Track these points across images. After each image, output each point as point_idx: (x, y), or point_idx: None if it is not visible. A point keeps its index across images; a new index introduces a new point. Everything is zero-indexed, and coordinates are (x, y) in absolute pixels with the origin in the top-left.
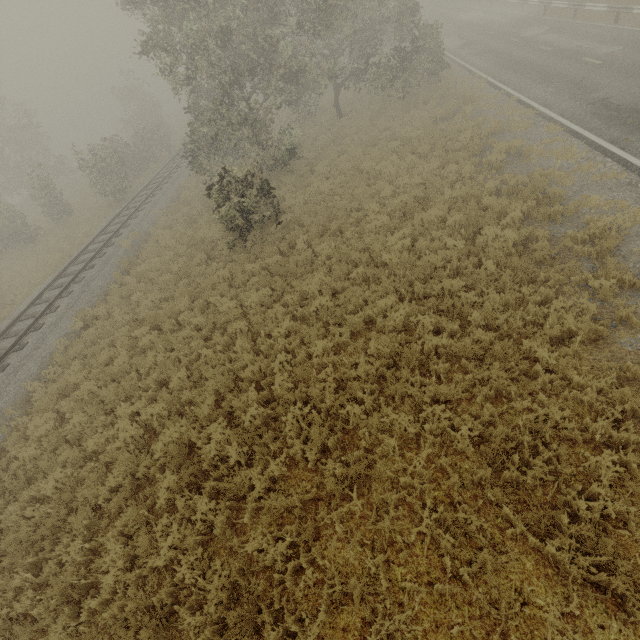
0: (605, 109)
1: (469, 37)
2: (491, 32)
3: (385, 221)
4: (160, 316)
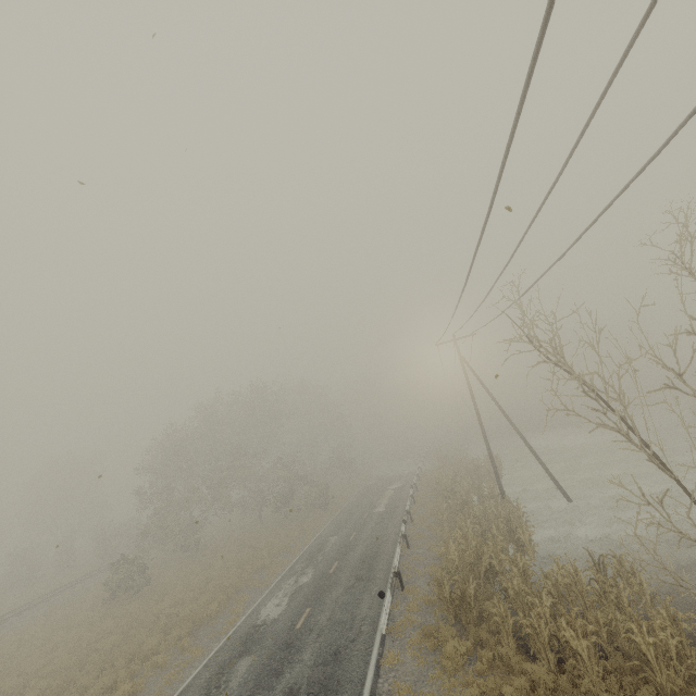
0: (318, 547)
1: (380, 479)
2: (388, 479)
3: (174, 596)
4: (27, 638)
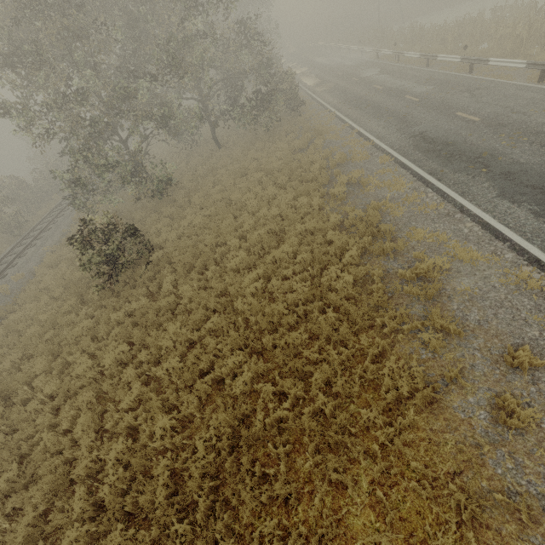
0: (423, 142)
1: (323, 77)
2: (339, 73)
3: (243, 258)
4: (11, 385)
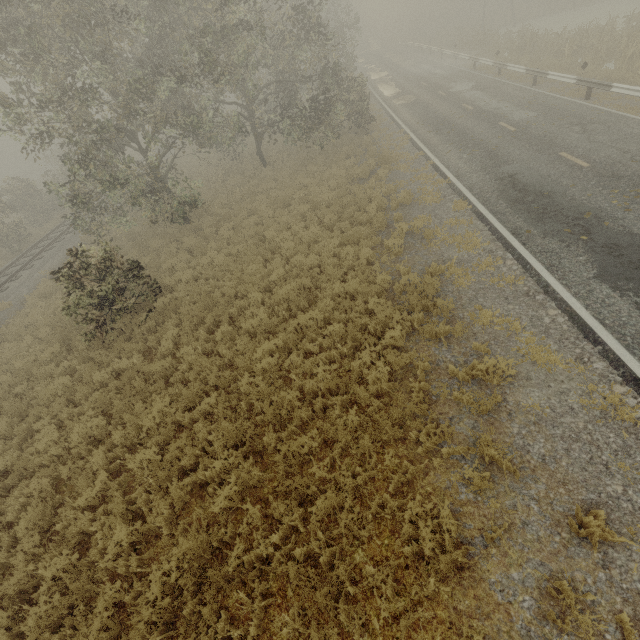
0: (512, 188)
1: (404, 86)
2: (424, 83)
3: (263, 319)
4: None
